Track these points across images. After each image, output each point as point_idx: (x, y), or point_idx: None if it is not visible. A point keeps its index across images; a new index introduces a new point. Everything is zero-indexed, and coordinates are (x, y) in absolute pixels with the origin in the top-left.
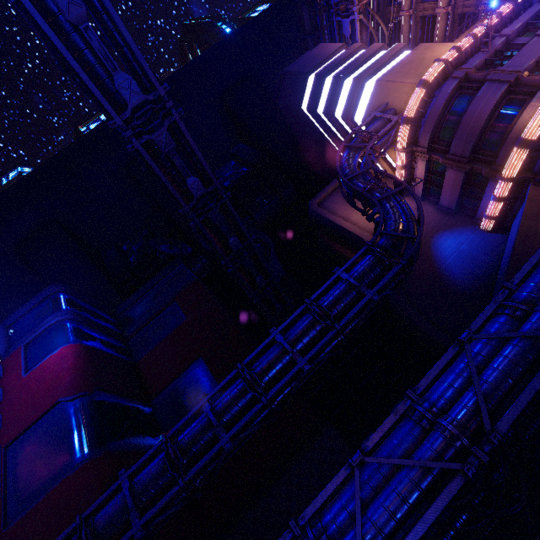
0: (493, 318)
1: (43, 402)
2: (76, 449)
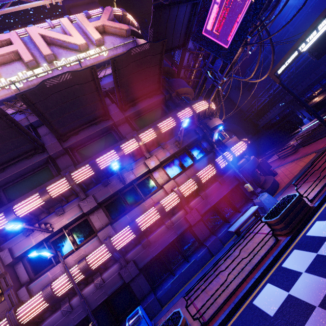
0: None
1: None
2: None
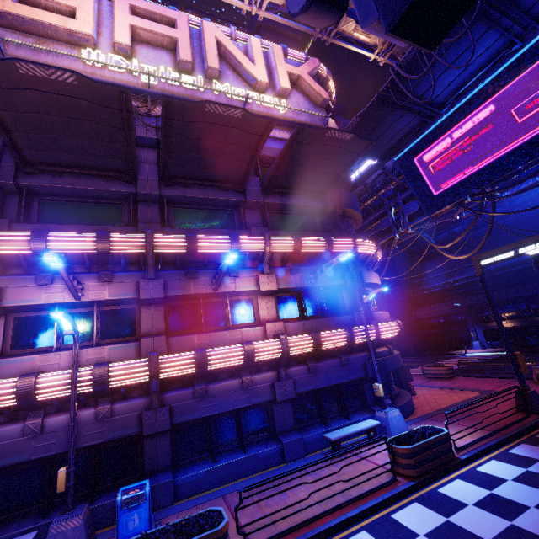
0: None
1: None
2: None
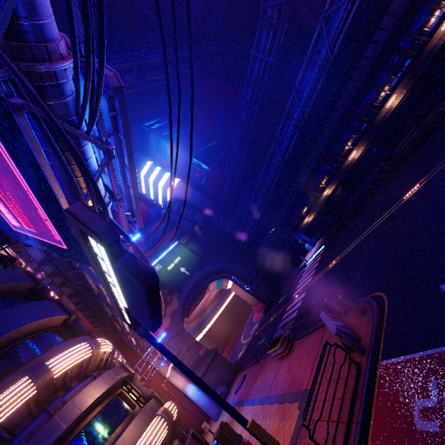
0: (310, 64)
1: (183, 165)
2: (206, 169)
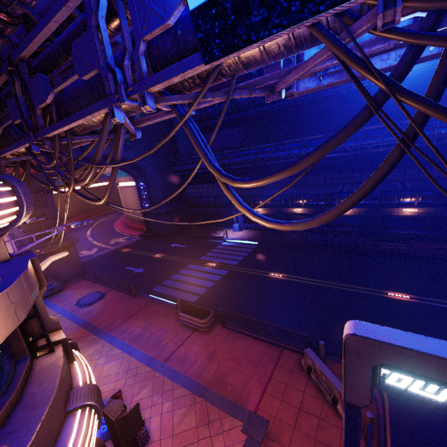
0: None
1: None
2: None
